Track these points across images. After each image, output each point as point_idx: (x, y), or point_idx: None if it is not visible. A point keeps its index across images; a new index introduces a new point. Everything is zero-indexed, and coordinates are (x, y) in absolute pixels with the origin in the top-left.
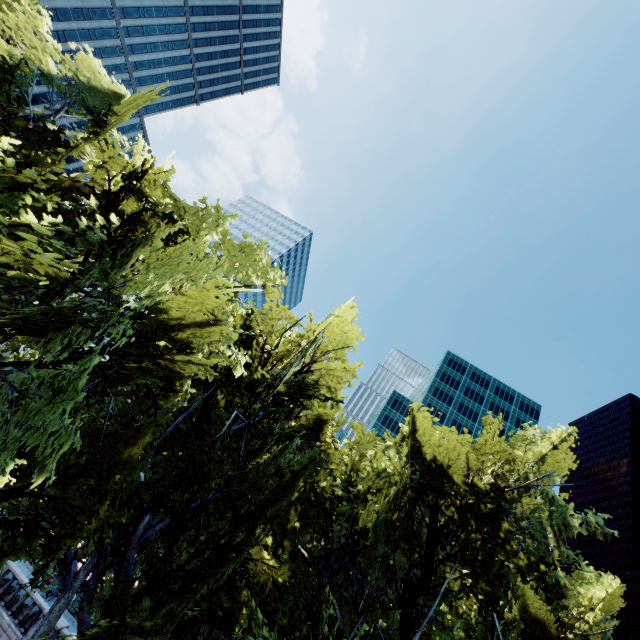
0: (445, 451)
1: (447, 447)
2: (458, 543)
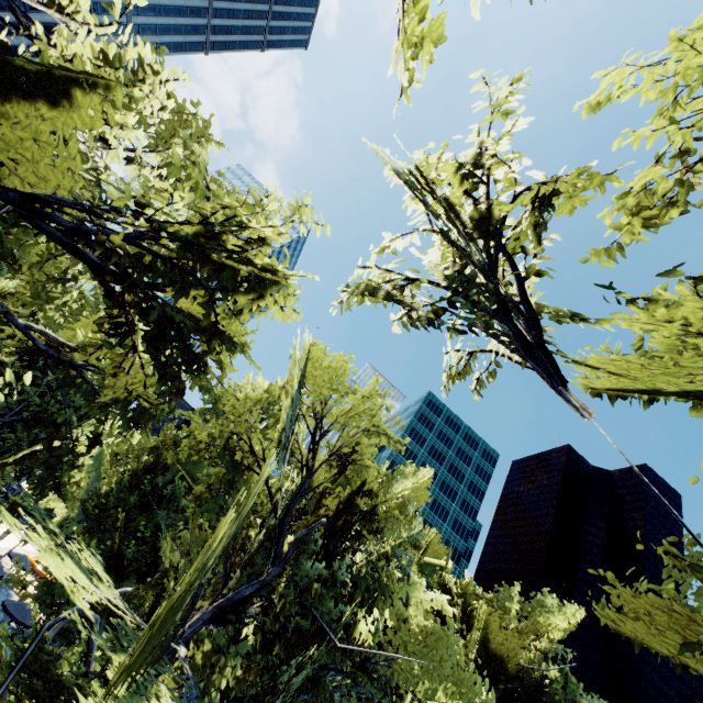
0: (506, 649)
1: (508, 646)
2: None
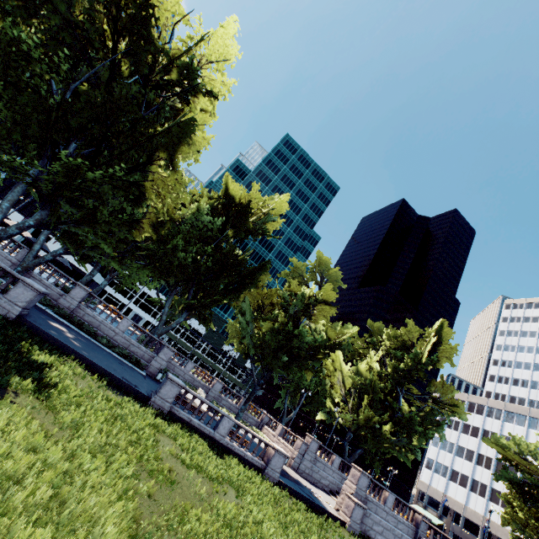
0: None
1: None
2: (128, 44)
